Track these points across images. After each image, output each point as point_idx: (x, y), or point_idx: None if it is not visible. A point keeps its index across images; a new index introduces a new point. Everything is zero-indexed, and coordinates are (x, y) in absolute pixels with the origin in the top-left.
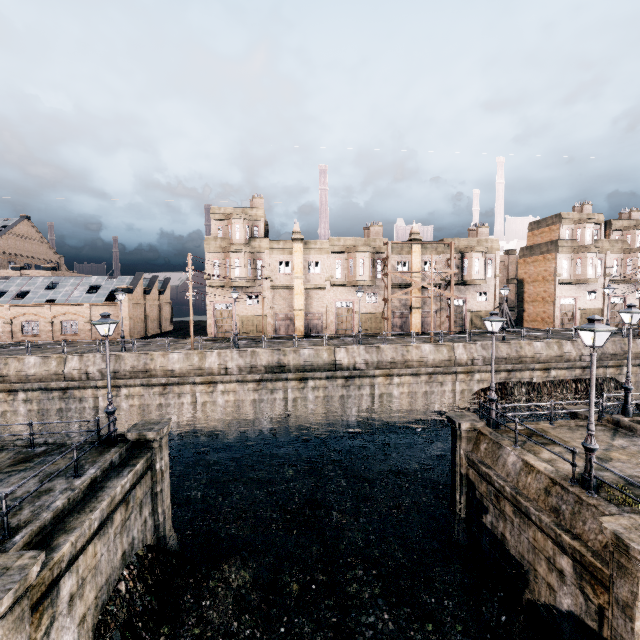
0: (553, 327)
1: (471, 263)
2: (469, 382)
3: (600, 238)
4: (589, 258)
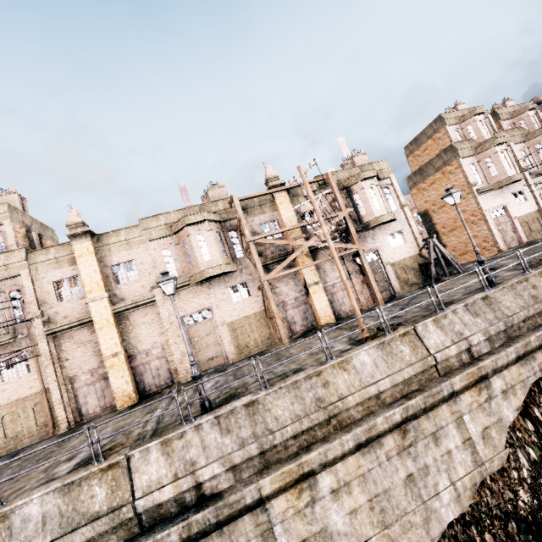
0: (499, 250)
1: (365, 196)
2: (488, 404)
3: (494, 131)
4: (499, 152)
